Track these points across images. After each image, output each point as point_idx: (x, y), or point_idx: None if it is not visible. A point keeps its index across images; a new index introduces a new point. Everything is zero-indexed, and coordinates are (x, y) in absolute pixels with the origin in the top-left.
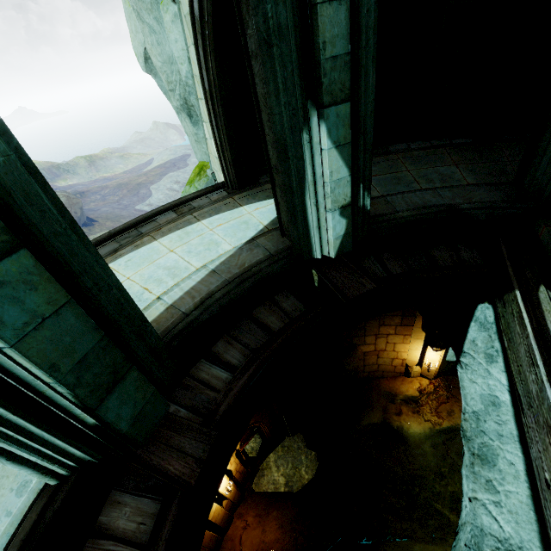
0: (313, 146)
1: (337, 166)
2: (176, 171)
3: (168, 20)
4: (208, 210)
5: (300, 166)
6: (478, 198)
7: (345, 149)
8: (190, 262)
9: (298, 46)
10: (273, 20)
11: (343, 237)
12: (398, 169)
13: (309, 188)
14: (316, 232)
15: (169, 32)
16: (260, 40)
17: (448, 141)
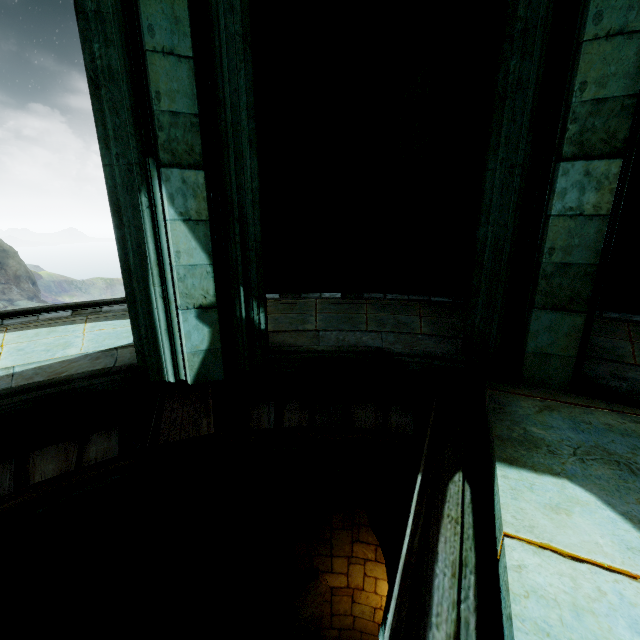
0: (159, 216)
1: (187, 246)
2: None
3: None
4: (111, 315)
5: (140, 238)
6: (422, 347)
7: (200, 227)
8: (2, 360)
9: (130, 93)
10: (102, 61)
11: (207, 354)
12: (357, 310)
13: (153, 271)
14: (166, 339)
15: None
16: (88, 79)
17: (427, 298)
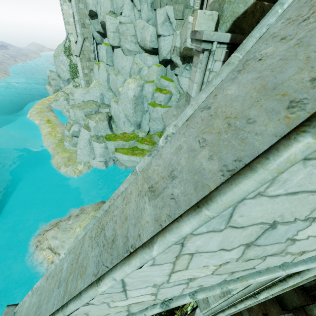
0: None
1: None
2: (2, 49)
3: None
4: None
5: None
6: None
7: None
8: None
9: None
10: None
11: None
12: None
13: None
14: None
15: None
16: None
17: None
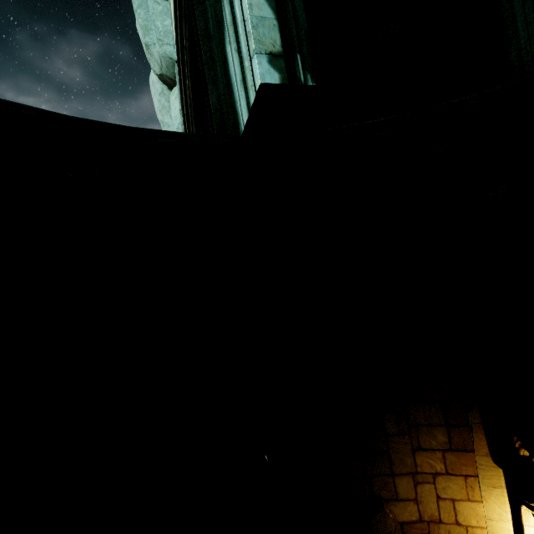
0: None
1: (257, 2)
2: None
3: (173, 98)
4: None
5: (217, 9)
6: None
7: None
8: None
9: None
10: None
11: None
12: None
13: (229, 32)
14: (241, 91)
15: (172, 105)
16: None
17: None
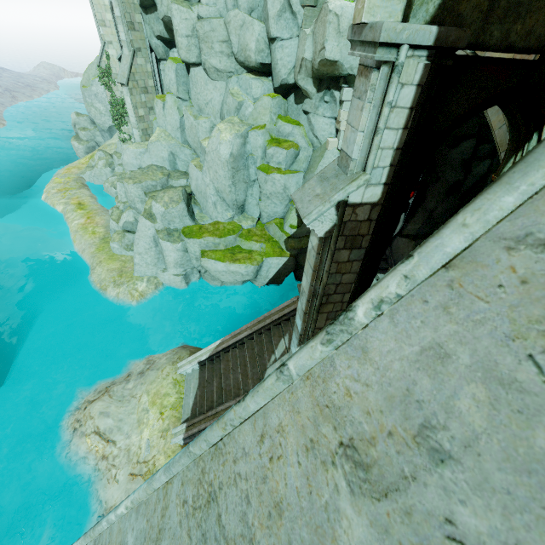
0: None
1: None
2: None
3: None
4: None
5: None
6: None
7: None
8: None
9: None
10: None
11: None
12: None
13: None
14: None
15: None
16: None
17: None
